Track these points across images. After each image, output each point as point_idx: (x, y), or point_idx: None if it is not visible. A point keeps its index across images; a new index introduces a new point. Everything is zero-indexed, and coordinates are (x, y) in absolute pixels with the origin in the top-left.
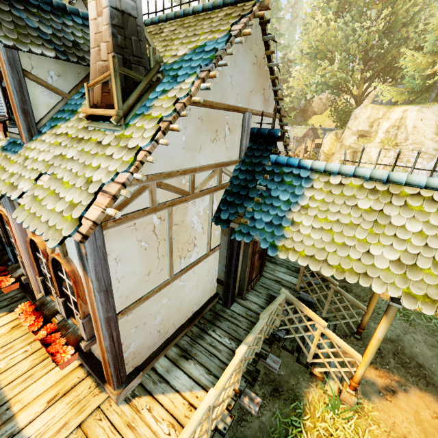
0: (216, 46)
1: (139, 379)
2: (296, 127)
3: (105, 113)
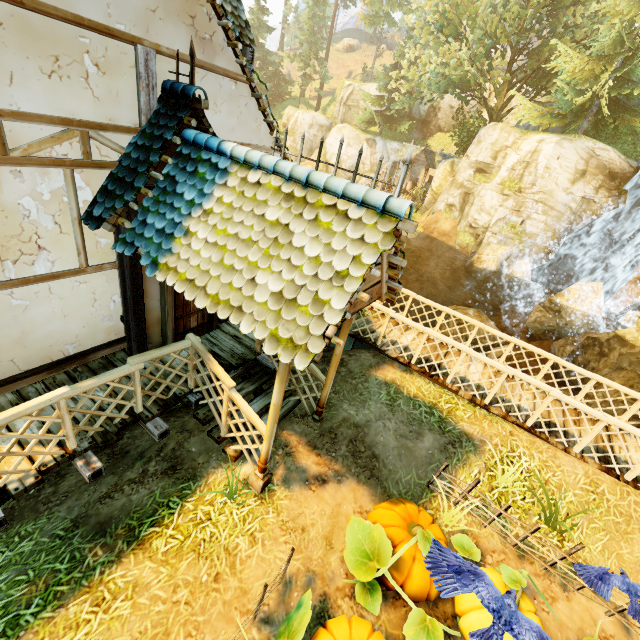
0: None
1: None
2: (406, 146)
3: None
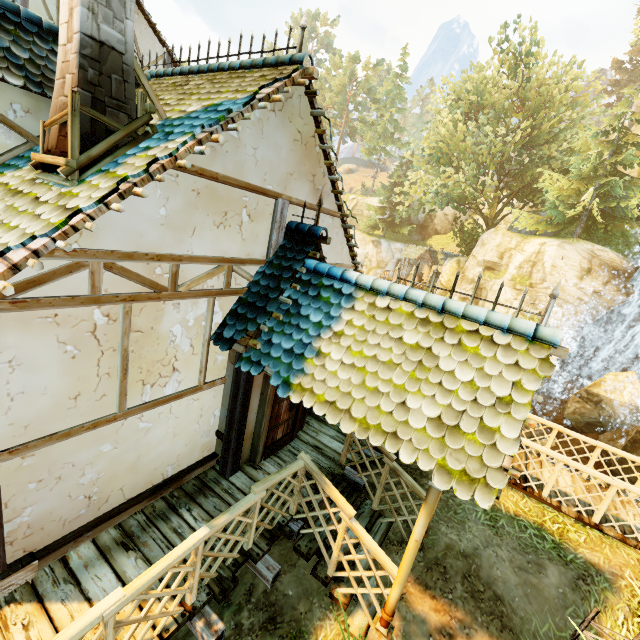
0: (232, 106)
1: (30, 573)
2: (410, 246)
3: (54, 162)
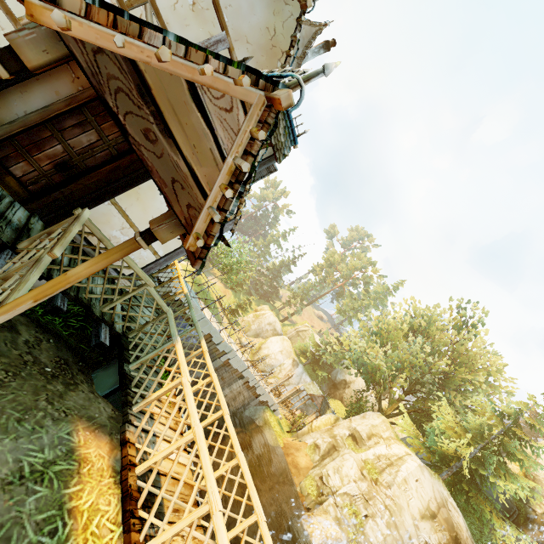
0: None
1: None
2: (315, 385)
3: None
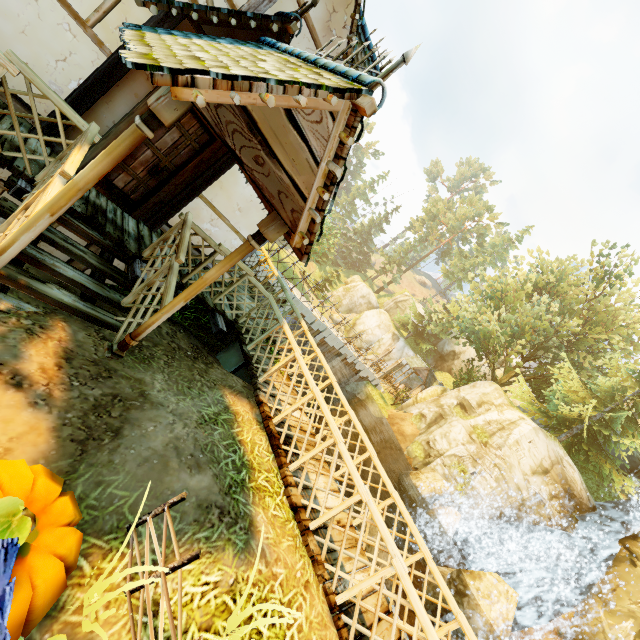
0: None
1: None
2: (419, 358)
3: None
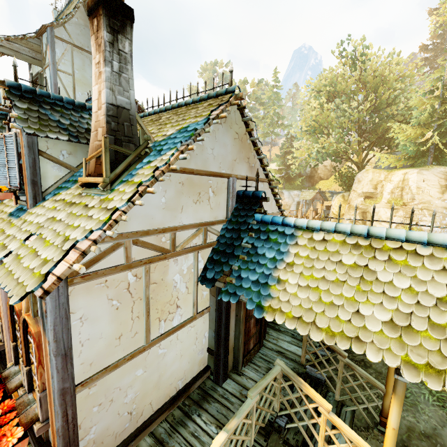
0: (196, 126)
1: None
2: (304, 191)
3: (95, 181)
